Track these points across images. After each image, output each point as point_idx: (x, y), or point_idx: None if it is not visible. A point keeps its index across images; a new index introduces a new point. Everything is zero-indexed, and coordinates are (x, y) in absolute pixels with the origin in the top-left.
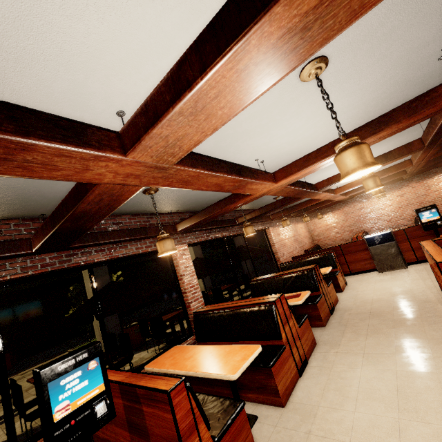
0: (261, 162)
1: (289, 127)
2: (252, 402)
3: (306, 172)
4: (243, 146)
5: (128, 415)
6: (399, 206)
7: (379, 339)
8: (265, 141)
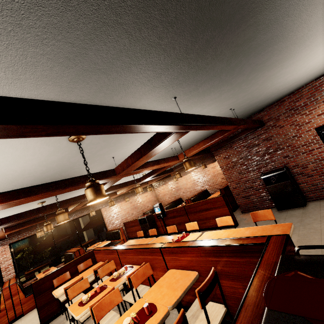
0: None
1: None
2: None
3: None
4: None
5: None
6: (194, 183)
7: None
8: None
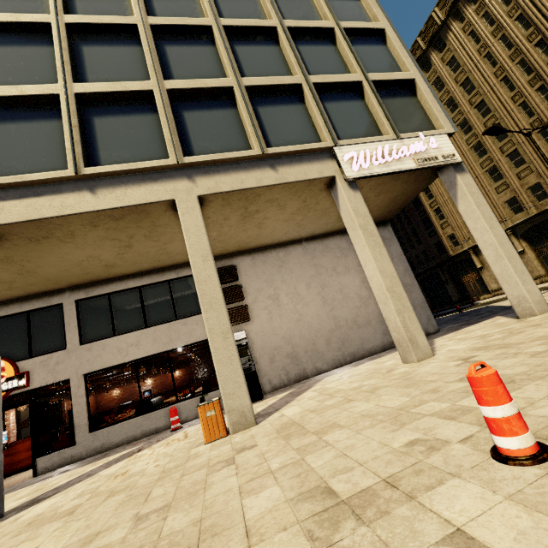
0: None
1: None
2: None
3: None
4: None
5: (7, 453)
6: (153, 387)
7: None
8: None
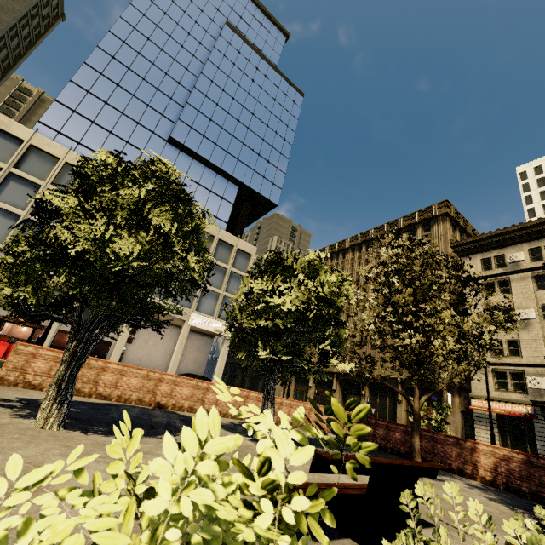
0: None
1: None
2: None
3: None
4: None
5: None
6: None
7: None
8: None
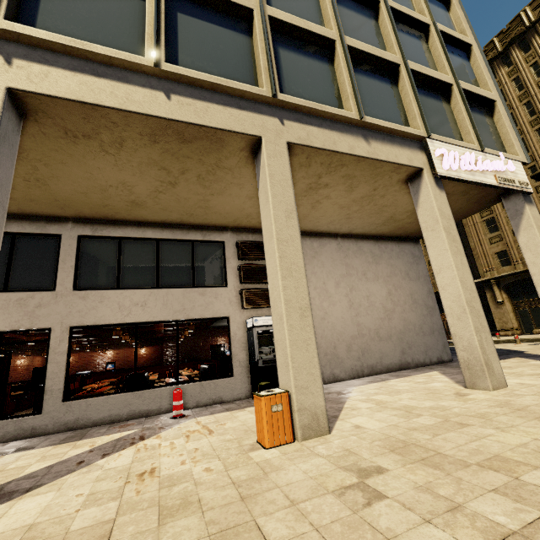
0: None
1: None
2: None
3: None
4: None
5: None
6: (114, 360)
7: None
8: None
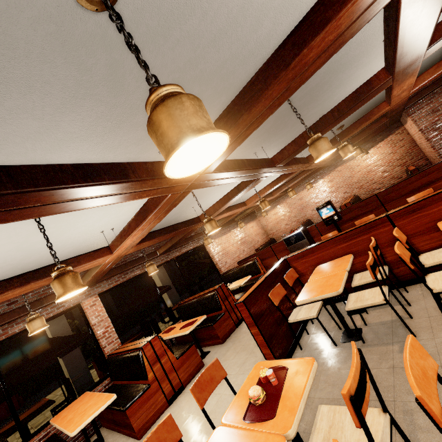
0: (112, 229)
1: (92, 218)
2: (127, 436)
3: (130, 242)
4: (64, 238)
5: None
6: (332, 191)
7: (240, 357)
8: (84, 228)
